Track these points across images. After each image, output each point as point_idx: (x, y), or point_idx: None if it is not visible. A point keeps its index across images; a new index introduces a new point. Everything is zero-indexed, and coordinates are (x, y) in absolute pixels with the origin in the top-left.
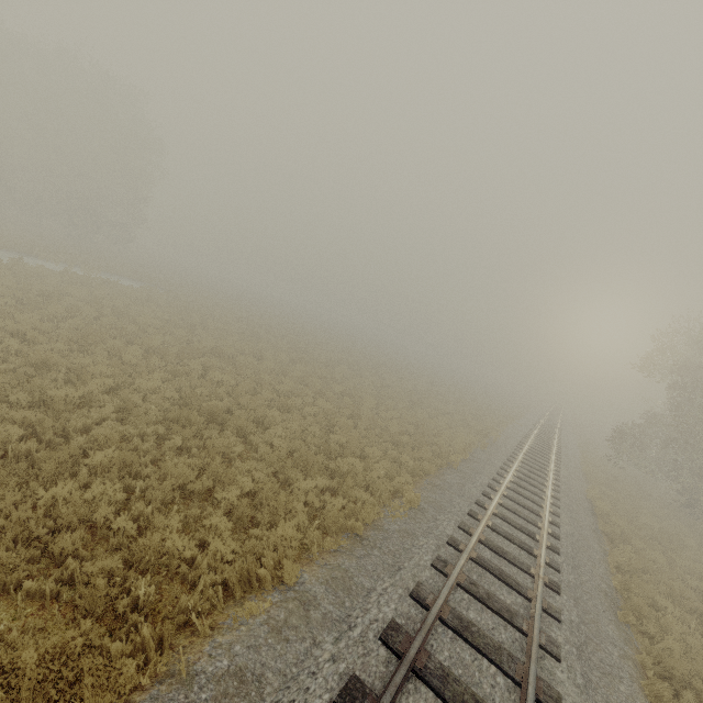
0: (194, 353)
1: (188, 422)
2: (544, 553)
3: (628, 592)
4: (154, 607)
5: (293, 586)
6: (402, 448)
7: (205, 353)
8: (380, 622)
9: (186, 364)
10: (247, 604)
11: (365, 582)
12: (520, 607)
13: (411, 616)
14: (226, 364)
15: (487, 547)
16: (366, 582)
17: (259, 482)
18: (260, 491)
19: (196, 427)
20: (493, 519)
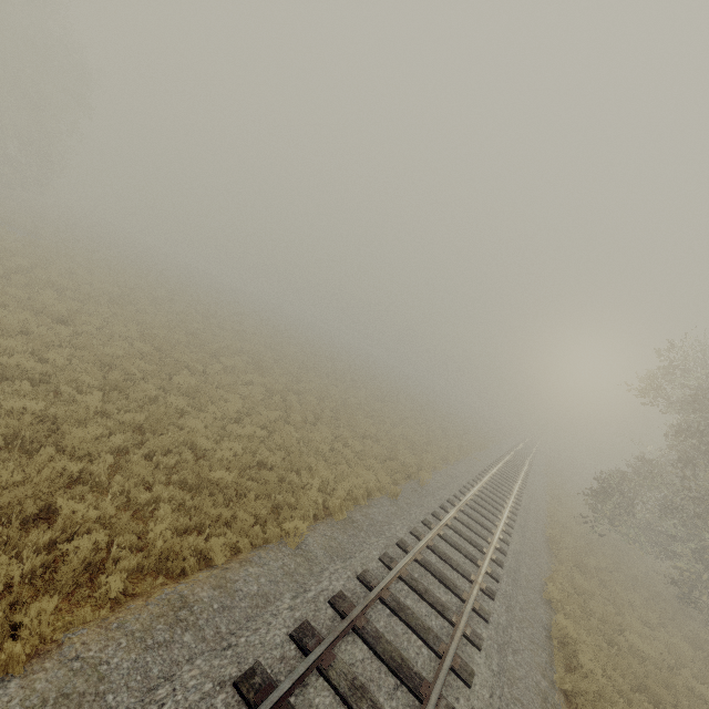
0: None
1: None
2: None
3: None
4: None
5: None
6: (203, 497)
7: None
8: None
9: None
10: None
11: None
12: None
13: None
14: None
15: None
16: None
17: None
18: None
19: None
20: None
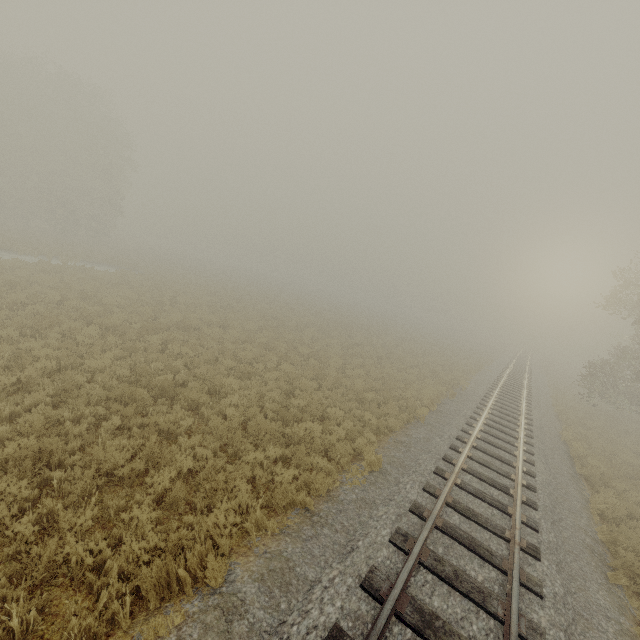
0: (158, 328)
1: (132, 399)
2: (519, 511)
3: (616, 545)
4: (43, 634)
5: (221, 586)
6: (367, 406)
7: (171, 327)
8: (320, 629)
9: (146, 339)
10: (153, 623)
11: (308, 573)
12: (494, 584)
13: (360, 615)
14: (190, 336)
15: (455, 510)
16: (310, 572)
17: (204, 458)
18: (202, 469)
19: (140, 404)
20: (462, 475)
